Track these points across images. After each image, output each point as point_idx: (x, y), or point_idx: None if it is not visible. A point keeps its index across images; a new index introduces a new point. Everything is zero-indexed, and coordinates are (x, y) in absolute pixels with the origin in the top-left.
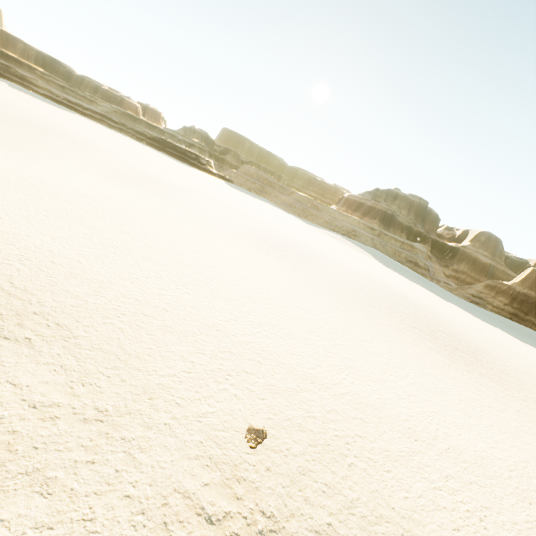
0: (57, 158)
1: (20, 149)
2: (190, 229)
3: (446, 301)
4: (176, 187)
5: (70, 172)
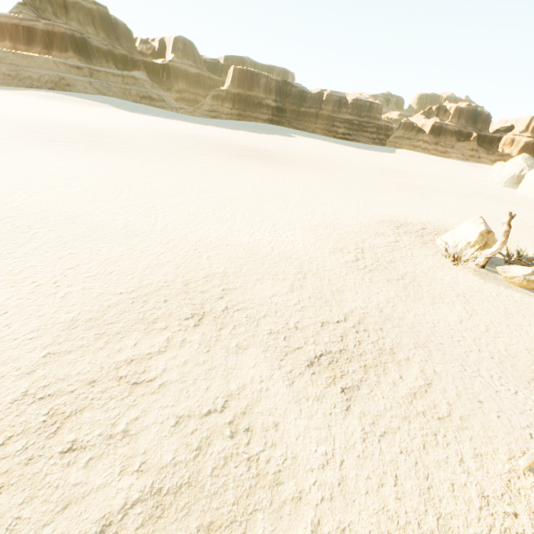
0: None
1: None
2: None
3: (204, 125)
4: None
5: None
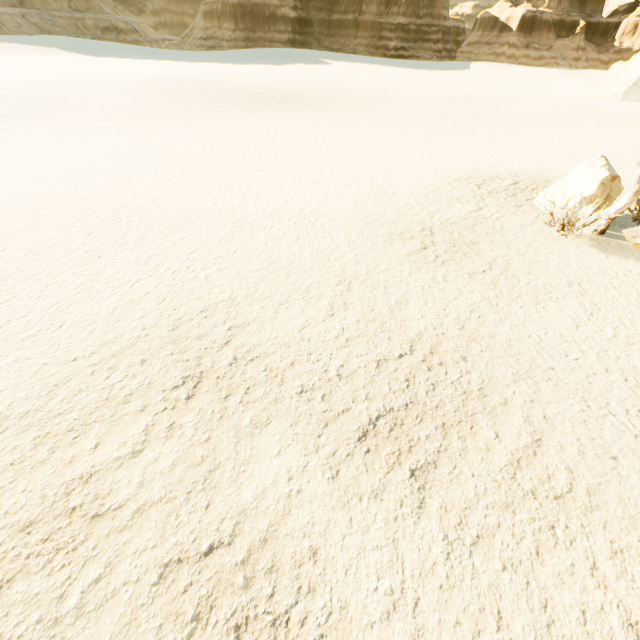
0: None
1: None
2: None
3: (198, 63)
4: None
5: None
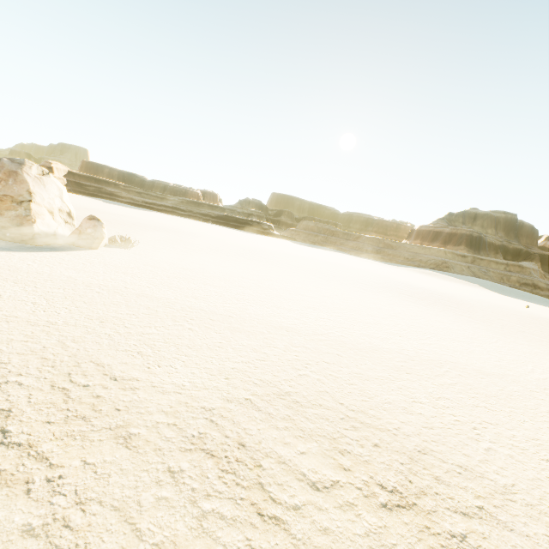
0: (187, 248)
1: (162, 246)
2: (341, 293)
3: None
4: (273, 253)
5: (208, 258)
